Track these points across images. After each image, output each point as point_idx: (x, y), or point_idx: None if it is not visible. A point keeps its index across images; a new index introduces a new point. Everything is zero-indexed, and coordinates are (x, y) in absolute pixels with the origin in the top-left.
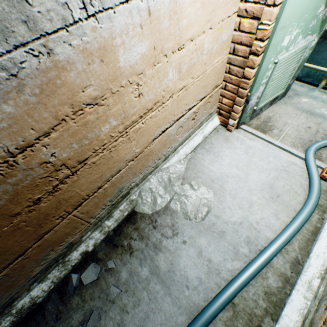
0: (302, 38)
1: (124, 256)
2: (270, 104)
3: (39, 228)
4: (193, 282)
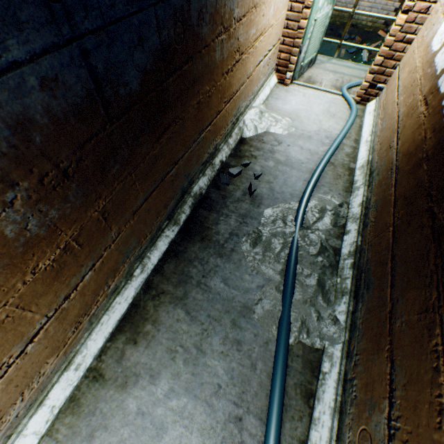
0: (326, 5)
1: (252, 160)
2: (308, 68)
3: (220, 103)
4: (304, 161)
